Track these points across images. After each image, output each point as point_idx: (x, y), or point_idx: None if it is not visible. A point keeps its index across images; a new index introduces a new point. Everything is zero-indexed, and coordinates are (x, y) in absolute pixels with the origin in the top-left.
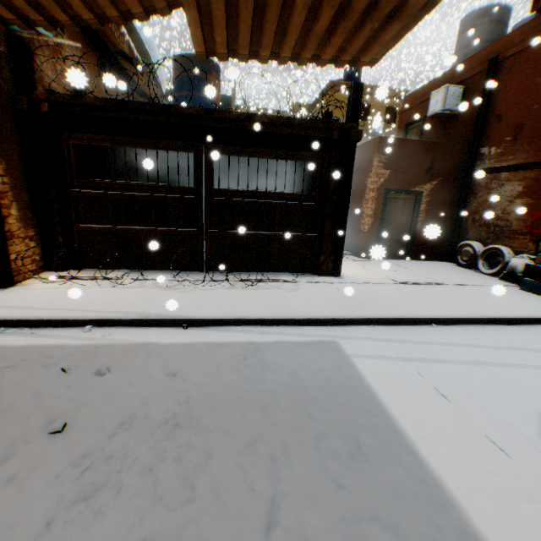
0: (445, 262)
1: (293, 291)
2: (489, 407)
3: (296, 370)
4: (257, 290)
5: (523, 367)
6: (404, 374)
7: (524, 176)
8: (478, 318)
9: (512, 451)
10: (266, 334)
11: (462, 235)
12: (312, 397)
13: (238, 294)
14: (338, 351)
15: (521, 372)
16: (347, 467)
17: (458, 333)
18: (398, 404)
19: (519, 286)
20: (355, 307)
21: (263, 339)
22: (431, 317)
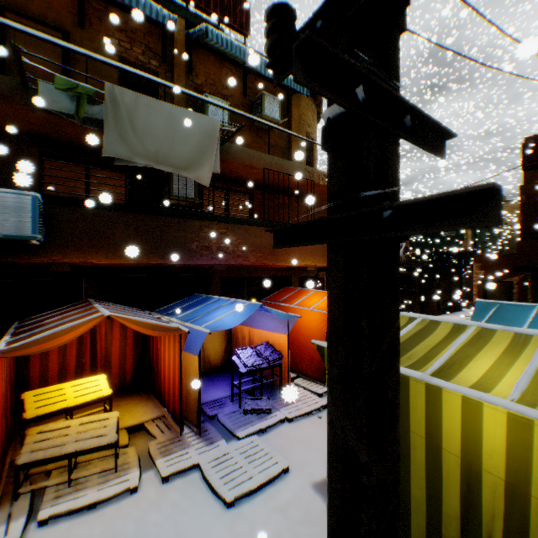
0: None
1: None
2: None
3: None
4: None
5: None
6: None
7: None
8: None
9: None
10: None
11: None
12: None
13: None
14: None
15: None
16: None
17: None
18: None
19: None
20: None
21: None
22: None
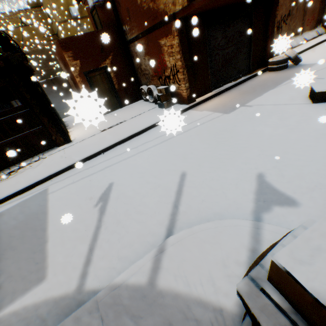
0: (141, 100)
1: (37, 166)
2: (92, 190)
3: (17, 216)
4: (15, 176)
5: (123, 160)
6: (68, 191)
7: (142, 43)
8: (123, 139)
9: (84, 207)
10: (12, 202)
11: (140, 83)
12: (16, 227)
13: (1, 185)
14: (45, 194)
15: (120, 163)
16: (14, 250)
17: (111, 152)
18: (54, 209)
19: (158, 106)
20: (64, 162)
21: (9, 206)
22: (100, 150)
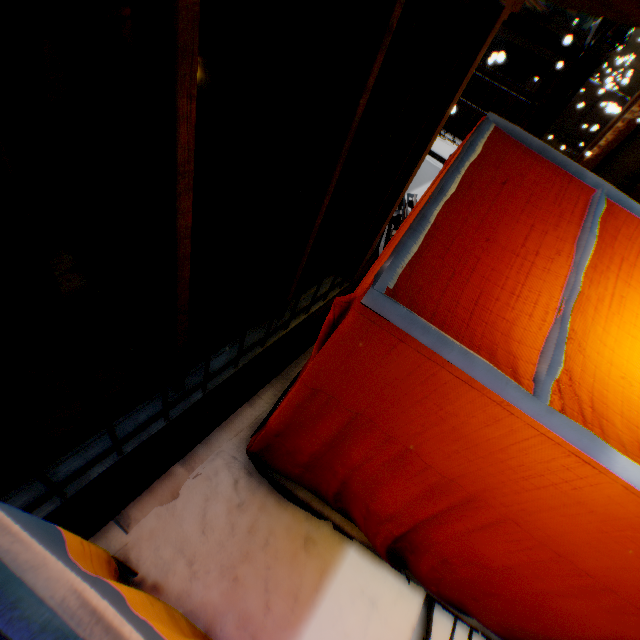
0: None
1: None
2: None
3: None
4: (441, 141)
5: None
6: None
7: None
8: None
9: None
10: None
11: None
12: None
13: None
14: None
15: None
16: None
17: None
18: None
19: None
20: None
21: None
22: None
